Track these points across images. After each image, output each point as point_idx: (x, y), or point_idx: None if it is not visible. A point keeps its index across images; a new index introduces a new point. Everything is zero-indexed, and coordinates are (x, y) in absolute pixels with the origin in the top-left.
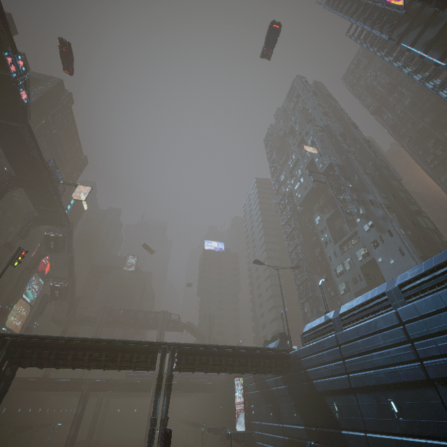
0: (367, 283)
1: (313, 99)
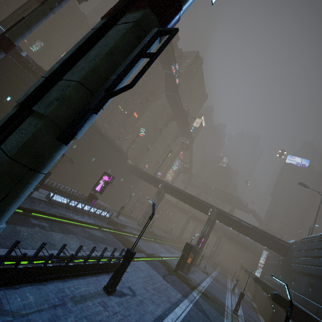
0: None
1: None
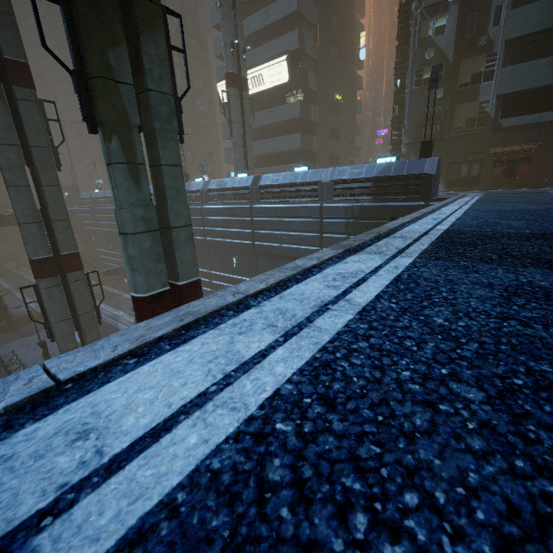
0: None
1: None
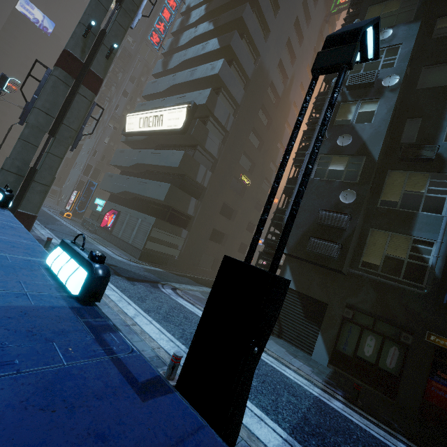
0: (72, 156)
1: None
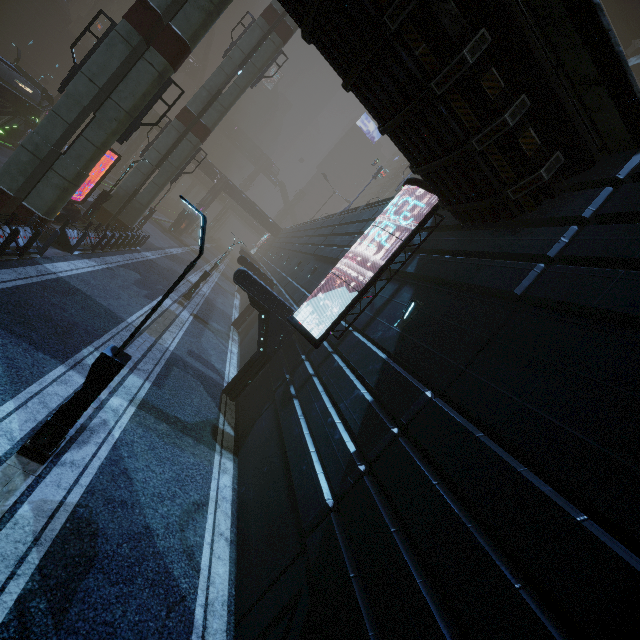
0: None
1: None
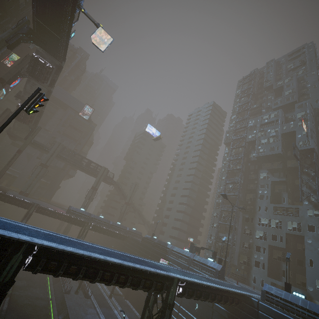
0: (285, 247)
1: (318, 77)
